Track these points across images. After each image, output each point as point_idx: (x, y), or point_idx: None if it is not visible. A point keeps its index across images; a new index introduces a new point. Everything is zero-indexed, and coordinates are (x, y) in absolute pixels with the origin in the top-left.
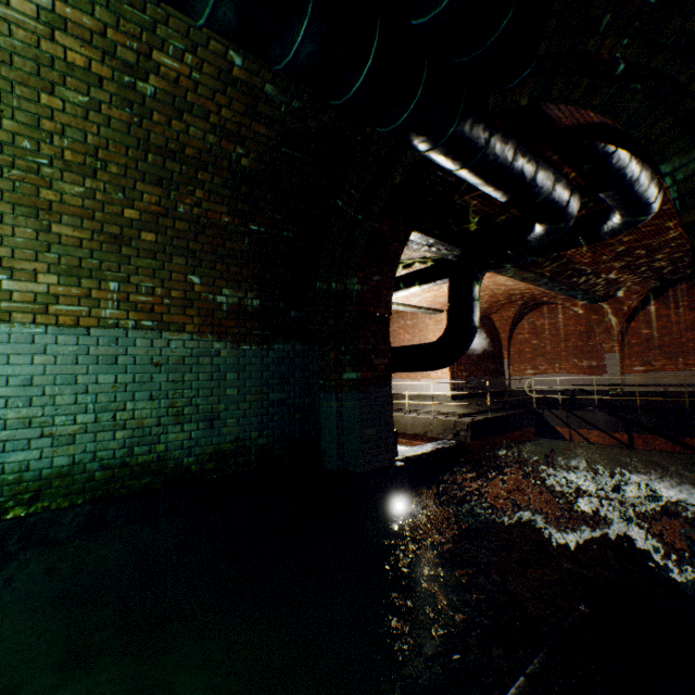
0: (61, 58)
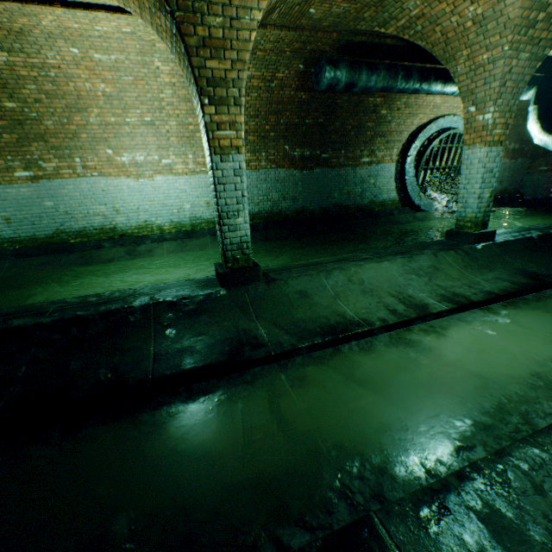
0: None
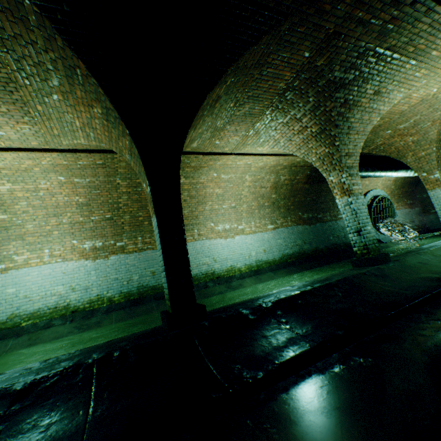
0: (400, 178)
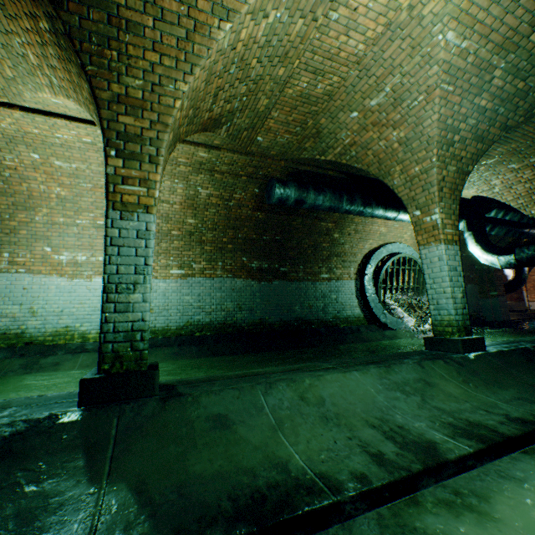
0: None
